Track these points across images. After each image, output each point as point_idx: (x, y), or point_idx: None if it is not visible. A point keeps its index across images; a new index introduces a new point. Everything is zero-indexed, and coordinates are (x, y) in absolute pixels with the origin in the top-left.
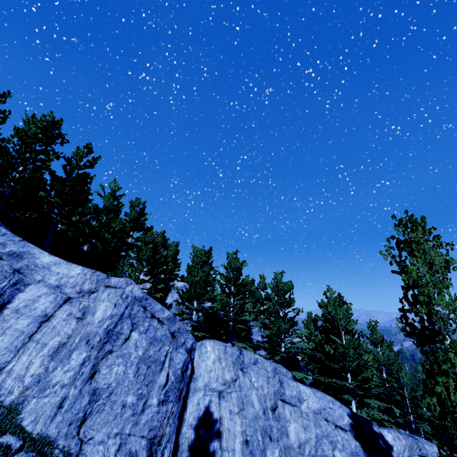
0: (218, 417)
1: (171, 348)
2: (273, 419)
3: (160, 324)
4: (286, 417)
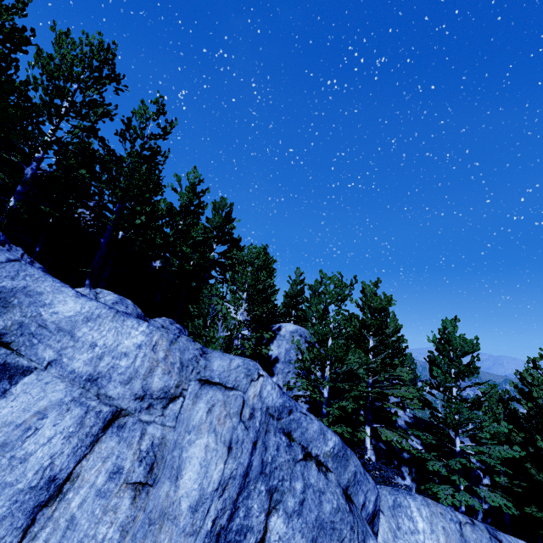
0: None
1: None
2: None
3: (321, 474)
4: None
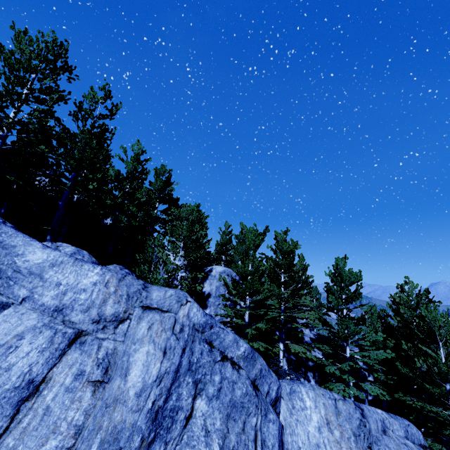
0: None
1: (258, 419)
2: None
3: (235, 370)
4: None
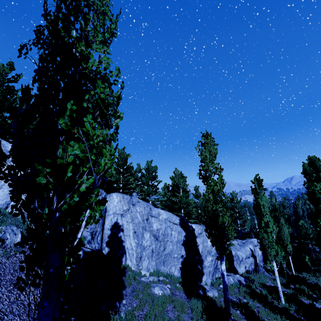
0: (121, 224)
1: None
2: (147, 223)
3: None
4: (153, 222)
